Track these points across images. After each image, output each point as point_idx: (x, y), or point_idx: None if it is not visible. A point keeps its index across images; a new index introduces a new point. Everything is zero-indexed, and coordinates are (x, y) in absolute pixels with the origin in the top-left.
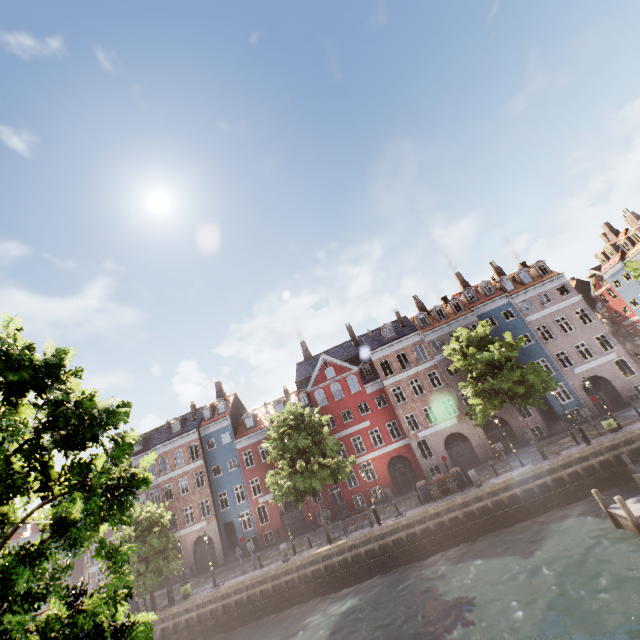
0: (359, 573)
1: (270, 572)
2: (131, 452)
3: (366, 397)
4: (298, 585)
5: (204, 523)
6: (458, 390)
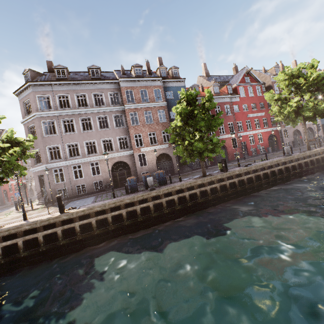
0: None
1: (294, 157)
2: (85, 78)
3: (264, 100)
4: (309, 165)
5: (166, 146)
6: None
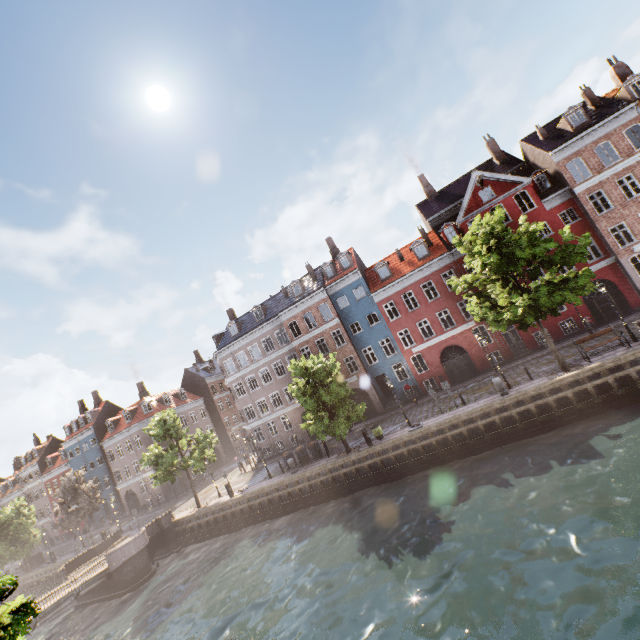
0: (624, 397)
1: (493, 406)
2: (253, 323)
3: (545, 215)
4: (536, 415)
5: (354, 378)
6: None
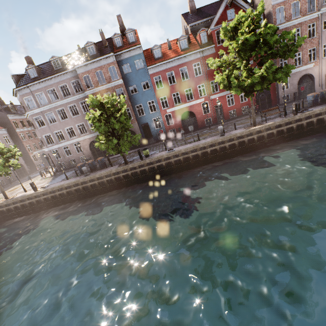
0: (276, 141)
1: (217, 140)
2: (51, 71)
3: None
4: (237, 147)
5: None
6: (324, 42)
